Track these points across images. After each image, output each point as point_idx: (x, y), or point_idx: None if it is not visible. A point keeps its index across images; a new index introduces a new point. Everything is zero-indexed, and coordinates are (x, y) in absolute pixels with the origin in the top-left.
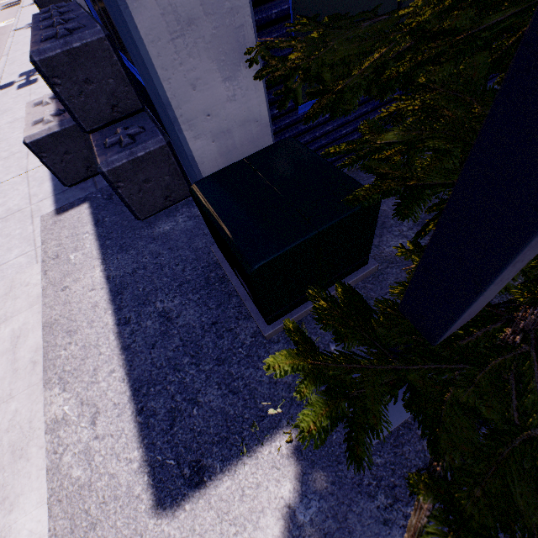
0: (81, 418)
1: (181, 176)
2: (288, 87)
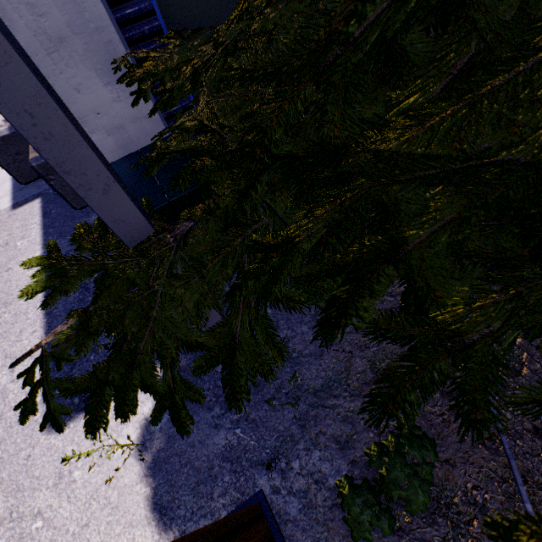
0: (4, 367)
1: None
2: (141, 88)
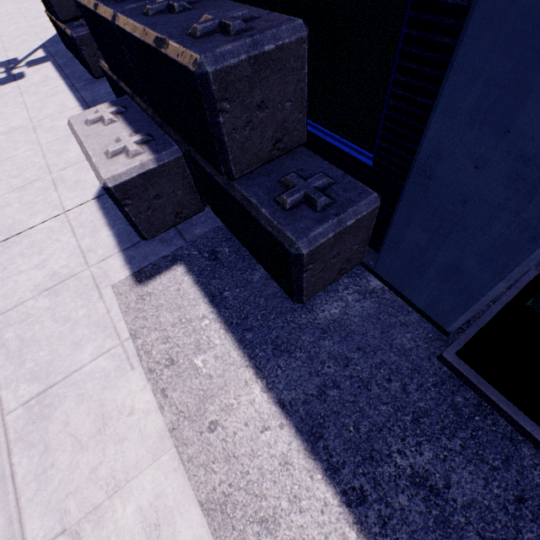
0: None
1: (366, 242)
2: None
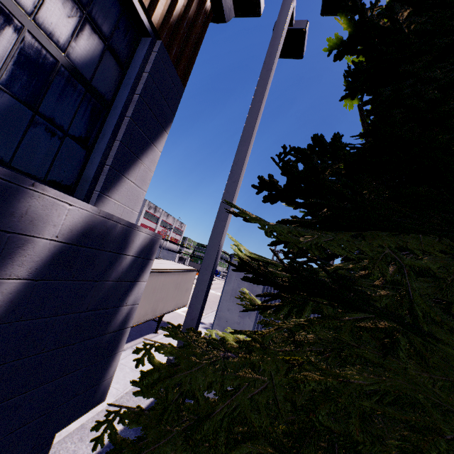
0: None
1: None
2: None
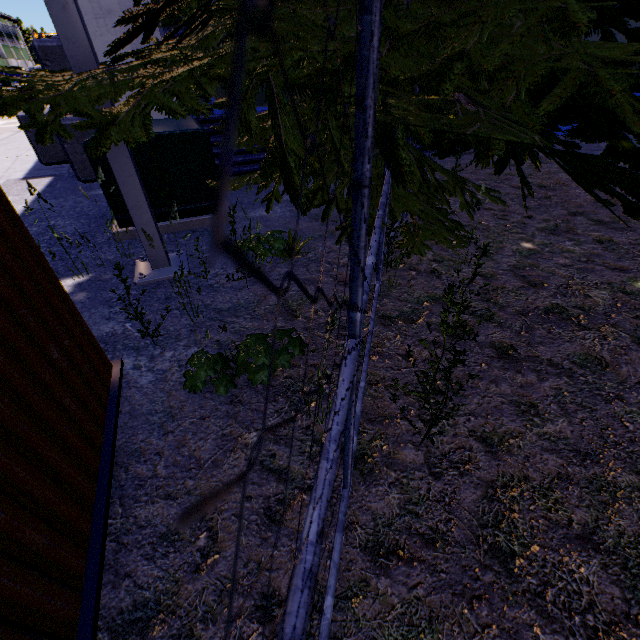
0: None
1: None
2: None
